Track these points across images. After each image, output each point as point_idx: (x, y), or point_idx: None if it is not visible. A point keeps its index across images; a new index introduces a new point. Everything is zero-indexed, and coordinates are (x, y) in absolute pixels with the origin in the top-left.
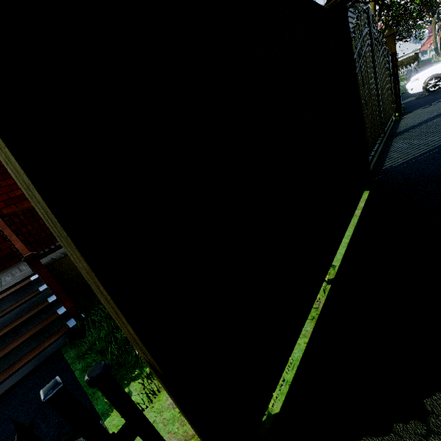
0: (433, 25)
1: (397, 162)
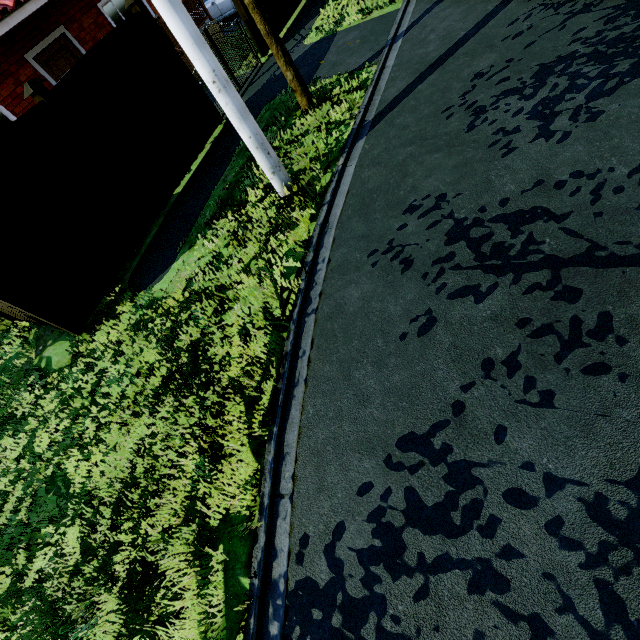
0: None
1: None
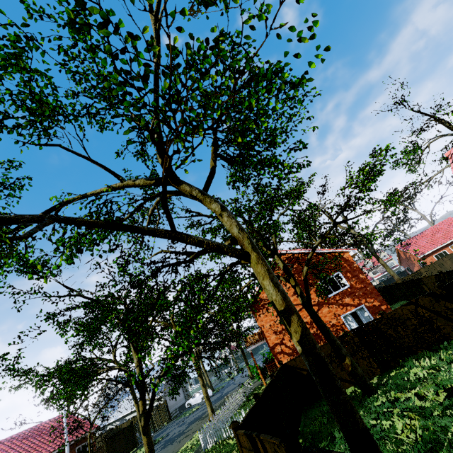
0: None
1: None
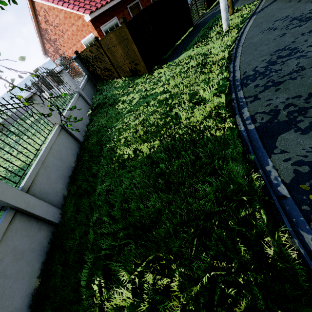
0: None
1: None
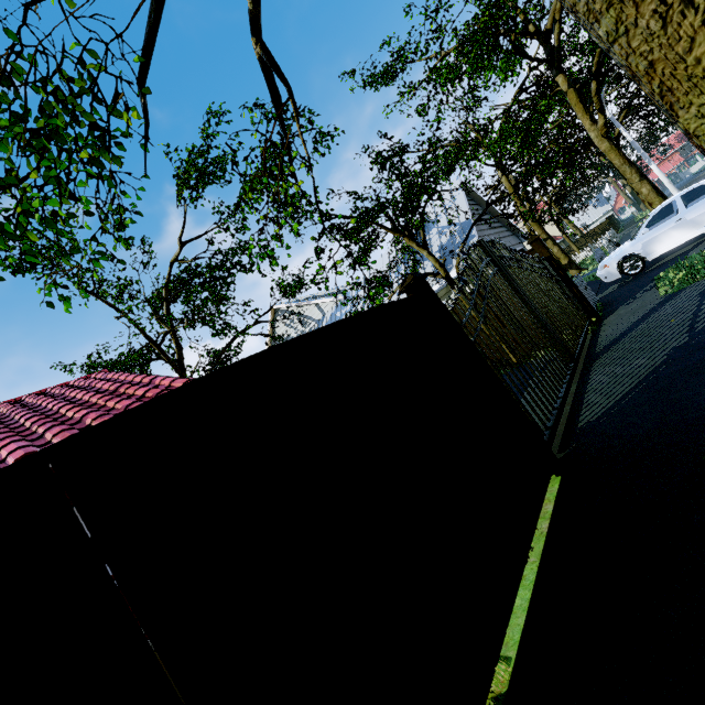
0: (614, 184)
1: (596, 414)
